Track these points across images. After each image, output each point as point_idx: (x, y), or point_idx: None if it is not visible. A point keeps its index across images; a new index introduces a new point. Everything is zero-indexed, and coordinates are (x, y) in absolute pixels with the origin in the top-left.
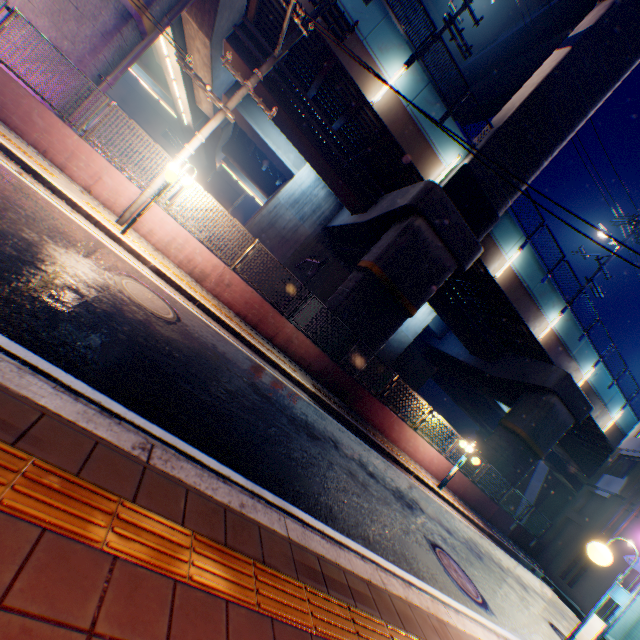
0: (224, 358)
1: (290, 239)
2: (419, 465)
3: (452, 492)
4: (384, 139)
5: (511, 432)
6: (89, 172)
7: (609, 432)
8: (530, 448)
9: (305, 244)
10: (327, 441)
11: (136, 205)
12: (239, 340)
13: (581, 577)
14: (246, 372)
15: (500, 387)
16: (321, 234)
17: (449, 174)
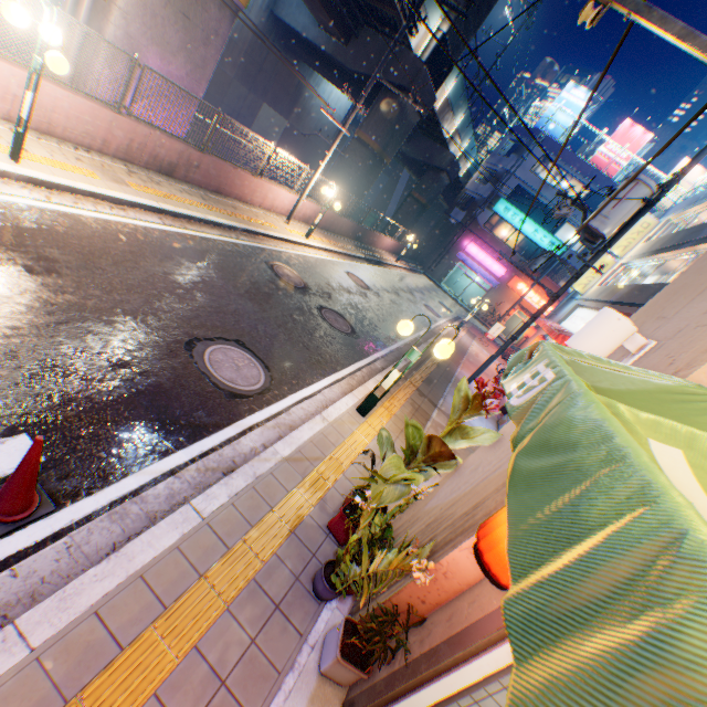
0: (374, 285)
1: (239, 42)
2: (383, 251)
3: (393, 254)
4: (391, 13)
5: (418, 202)
6: (261, 197)
7: (463, 176)
8: (425, 208)
9: (254, 43)
10: (396, 291)
11: (297, 211)
12: (346, 257)
13: (437, 267)
14: (376, 283)
15: (411, 162)
16: (268, 24)
17: (432, 44)
